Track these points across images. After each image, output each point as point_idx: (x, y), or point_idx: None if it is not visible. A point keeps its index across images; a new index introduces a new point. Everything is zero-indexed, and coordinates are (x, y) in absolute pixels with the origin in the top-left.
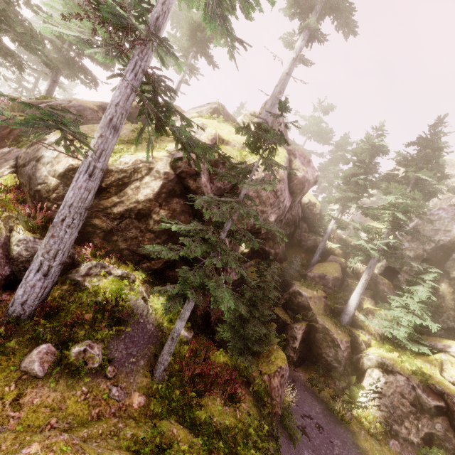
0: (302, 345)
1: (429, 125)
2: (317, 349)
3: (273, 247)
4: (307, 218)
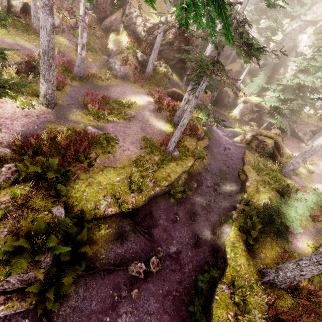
0: (216, 99)
1: None
2: (222, 100)
3: None
4: None
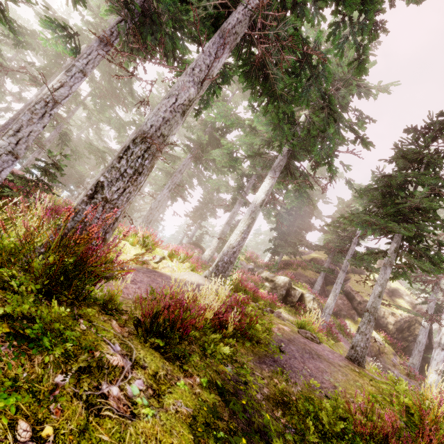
0: None
1: None
2: None
3: None
4: None
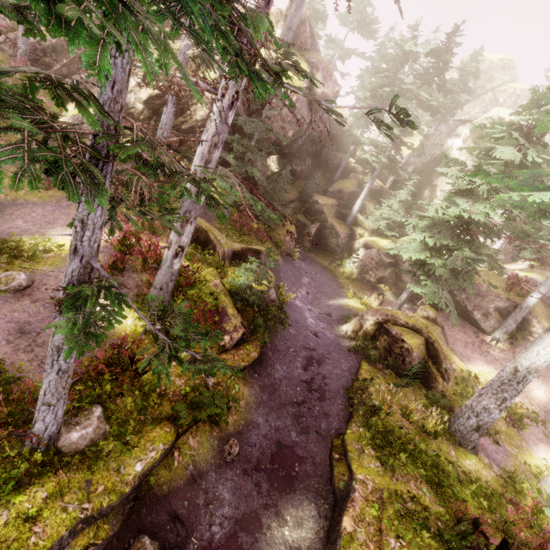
0: (315, 238)
1: (446, 34)
2: (325, 240)
3: (300, 165)
4: (336, 136)
